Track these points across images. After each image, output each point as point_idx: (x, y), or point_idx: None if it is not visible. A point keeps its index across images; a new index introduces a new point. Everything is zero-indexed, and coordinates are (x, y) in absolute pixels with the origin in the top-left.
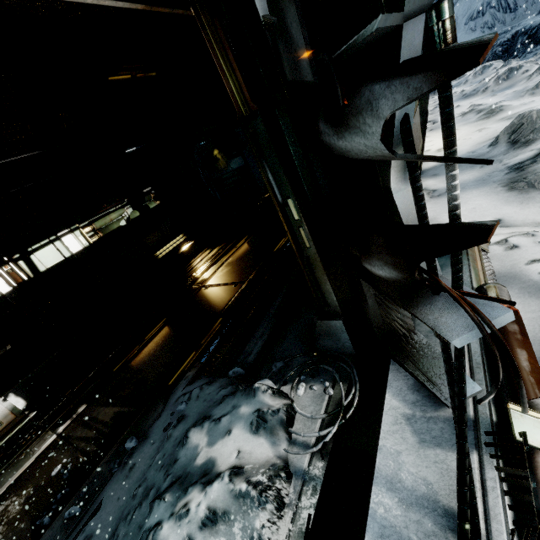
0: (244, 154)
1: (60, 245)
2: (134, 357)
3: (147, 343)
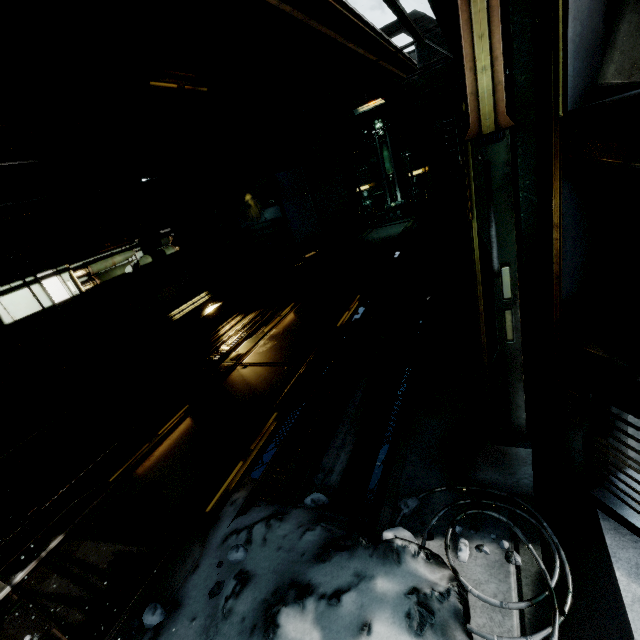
0: (282, 204)
1: (38, 289)
2: (142, 461)
3: (161, 441)
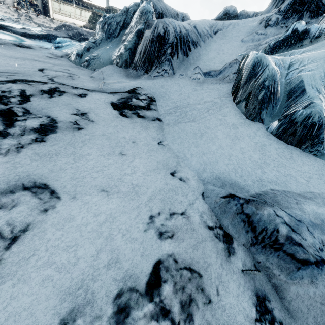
0: None
1: None
2: None
3: None
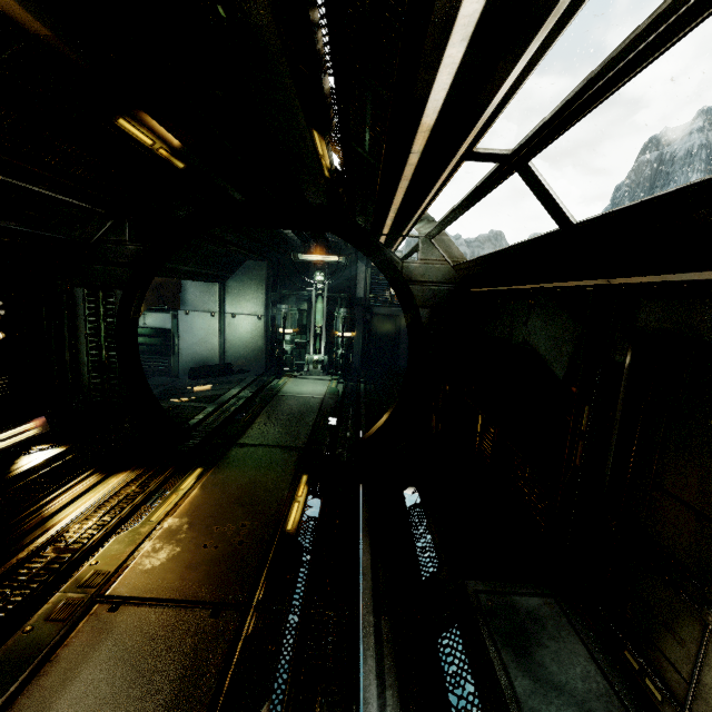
0: (177, 315)
1: None
2: None
3: None
